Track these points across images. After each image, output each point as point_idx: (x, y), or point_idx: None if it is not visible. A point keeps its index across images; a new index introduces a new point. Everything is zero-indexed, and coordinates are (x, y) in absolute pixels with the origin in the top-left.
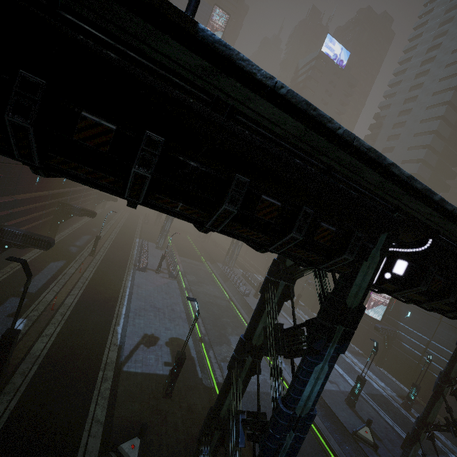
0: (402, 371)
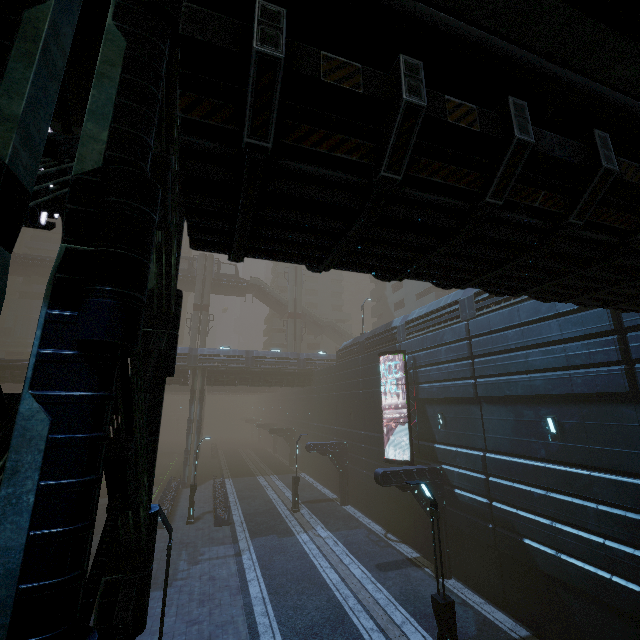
0: (482, 567)
